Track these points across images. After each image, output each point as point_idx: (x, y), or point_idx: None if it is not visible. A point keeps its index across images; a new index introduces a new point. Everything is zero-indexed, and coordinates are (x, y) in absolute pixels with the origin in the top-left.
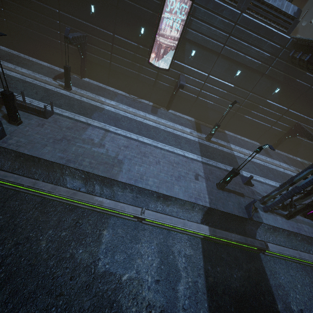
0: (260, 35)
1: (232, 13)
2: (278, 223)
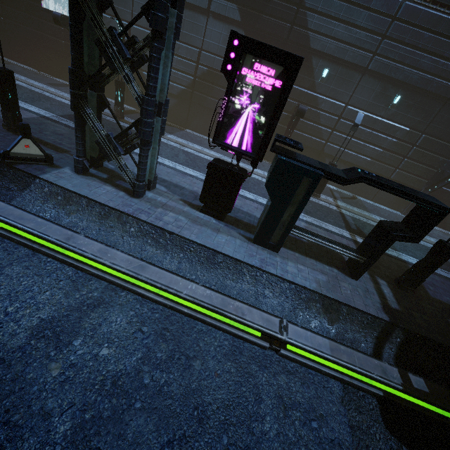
0: None
1: None
2: (87, 189)
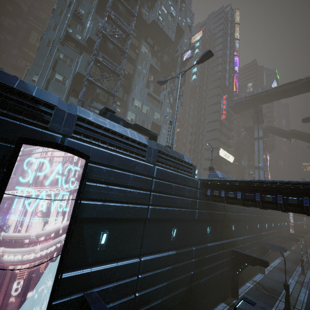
0: (177, 183)
1: (146, 168)
2: None
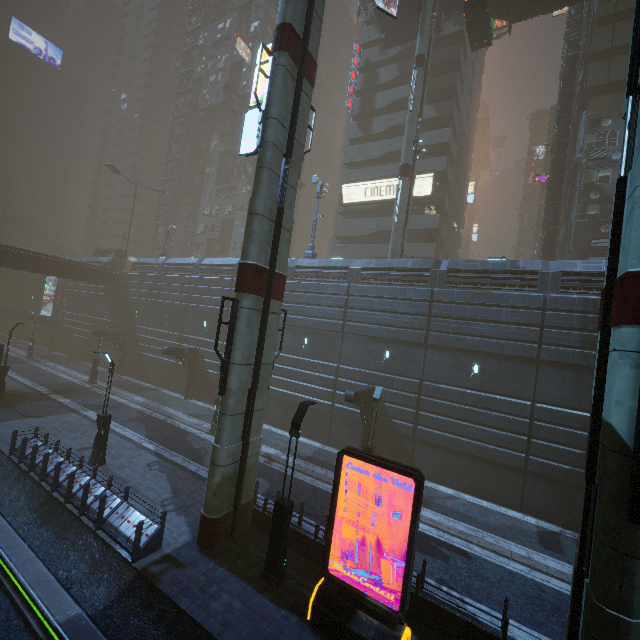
0: None
1: None
2: None
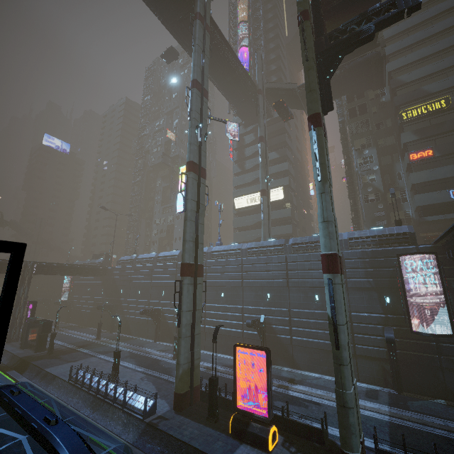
0: None
1: None
2: None
